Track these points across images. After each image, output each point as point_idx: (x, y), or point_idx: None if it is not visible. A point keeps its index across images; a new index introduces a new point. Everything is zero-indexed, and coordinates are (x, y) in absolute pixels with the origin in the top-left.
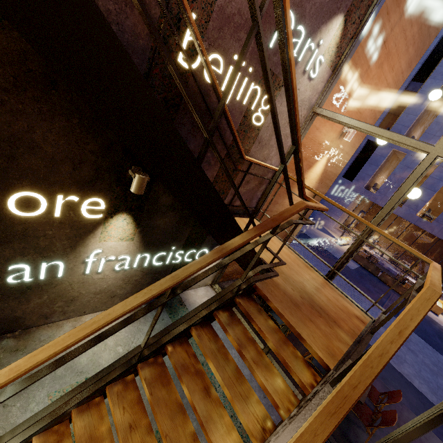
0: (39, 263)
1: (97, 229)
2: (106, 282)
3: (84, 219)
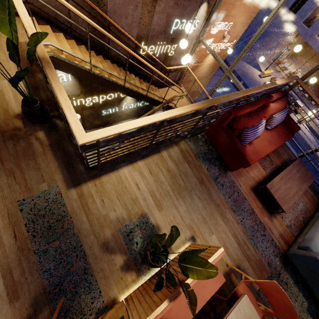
0: (112, 108)
1: (124, 98)
2: (127, 111)
3: (121, 97)
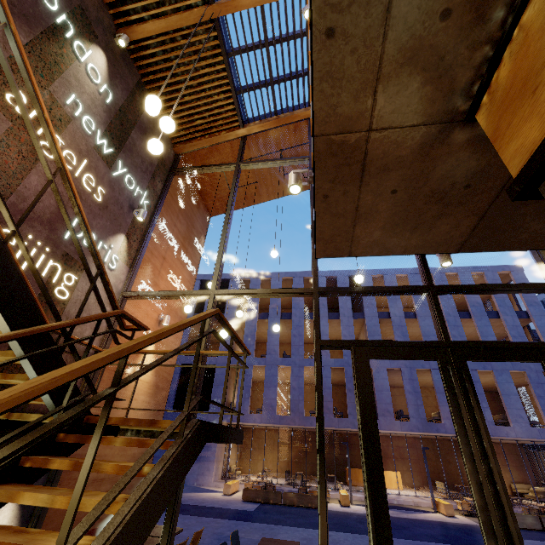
0: None
1: None
2: None
3: None
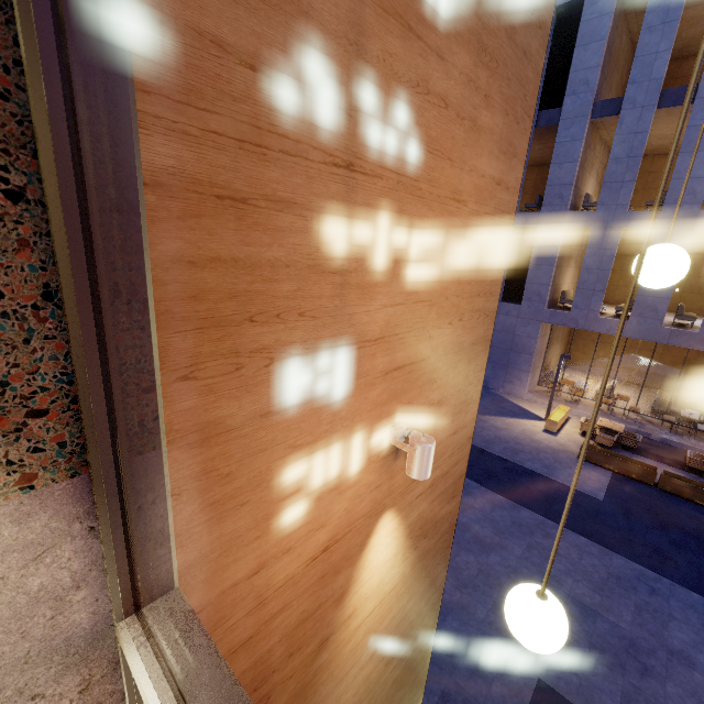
0: None
1: None
2: None
3: None
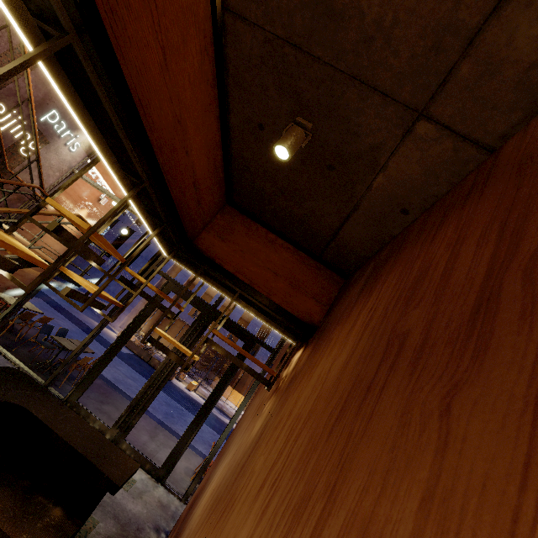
0: None
1: None
2: None
3: None
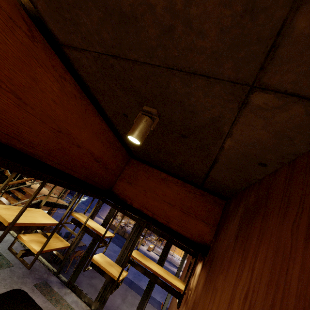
0: None
1: None
2: None
3: None
